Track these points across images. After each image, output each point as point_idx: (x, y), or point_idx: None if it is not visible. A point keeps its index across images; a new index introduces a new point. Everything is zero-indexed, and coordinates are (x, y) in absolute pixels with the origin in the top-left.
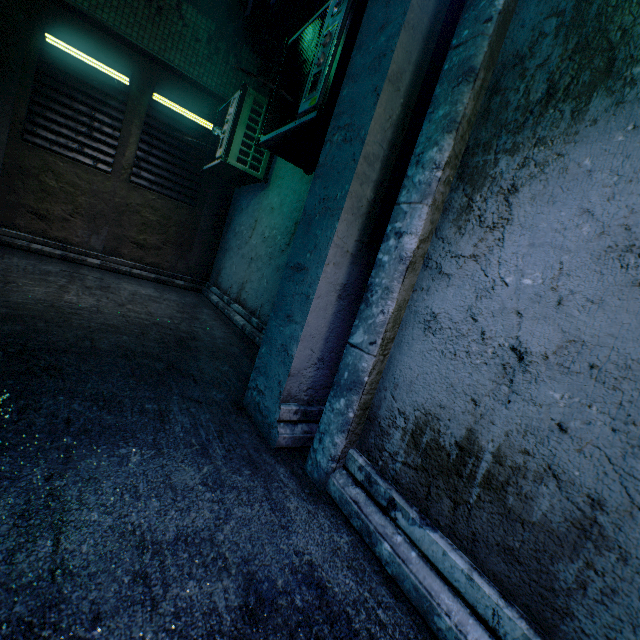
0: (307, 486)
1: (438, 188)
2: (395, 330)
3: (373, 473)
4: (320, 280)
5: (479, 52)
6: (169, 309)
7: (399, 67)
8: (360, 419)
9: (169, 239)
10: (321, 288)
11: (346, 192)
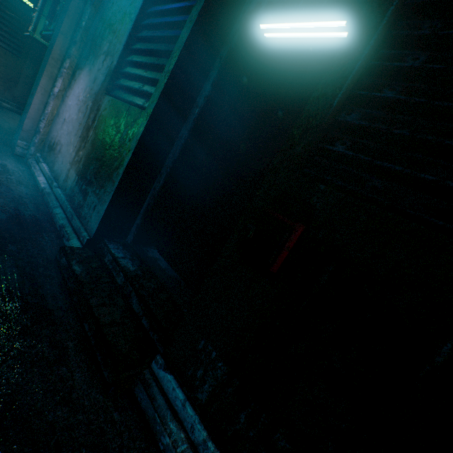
0: (21, 162)
1: (65, 75)
2: (53, 117)
3: (39, 157)
4: (35, 98)
5: (78, 37)
6: None
7: (66, 30)
8: (41, 144)
9: None
10: (36, 101)
11: (46, 69)
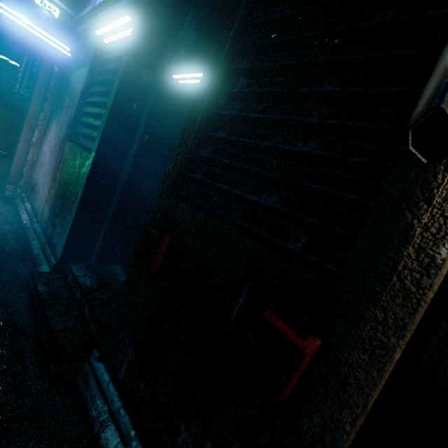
0: (10, 203)
1: (41, 126)
2: (34, 162)
3: (25, 197)
4: (18, 148)
5: (48, 94)
6: None
7: (40, 89)
8: (26, 186)
9: None
10: (19, 150)
11: (25, 123)
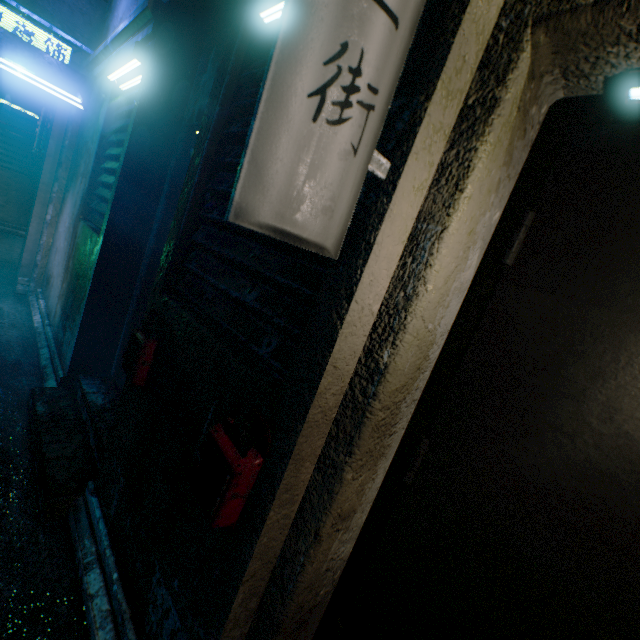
0: (22, 301)
1: (56, 200)
2: (50, 247)
3: (39, 292)
4: (31, 229)
5: (63, 158)
6: (1, 248)
7: (54, 151)
8: (41, 278)
9: (11, 200)
10: (32, 232)
11: (38, 196)
